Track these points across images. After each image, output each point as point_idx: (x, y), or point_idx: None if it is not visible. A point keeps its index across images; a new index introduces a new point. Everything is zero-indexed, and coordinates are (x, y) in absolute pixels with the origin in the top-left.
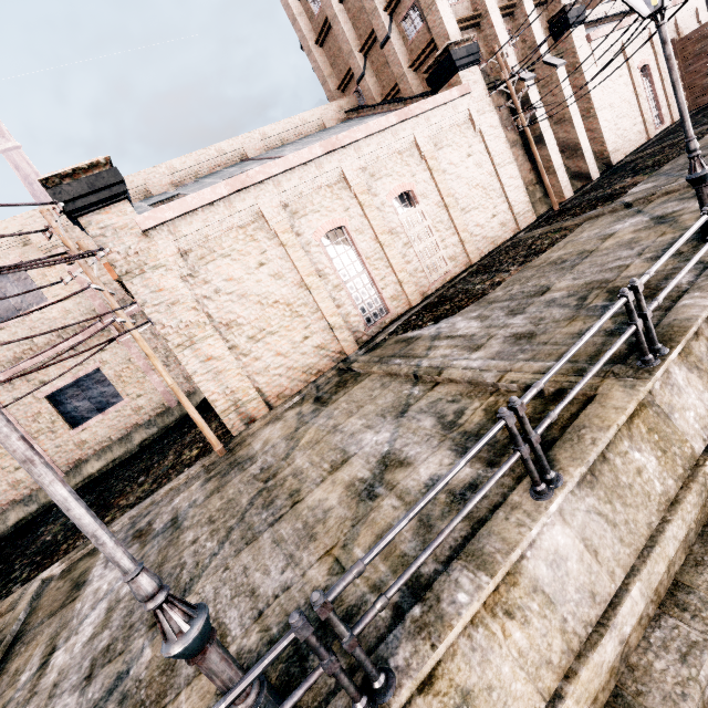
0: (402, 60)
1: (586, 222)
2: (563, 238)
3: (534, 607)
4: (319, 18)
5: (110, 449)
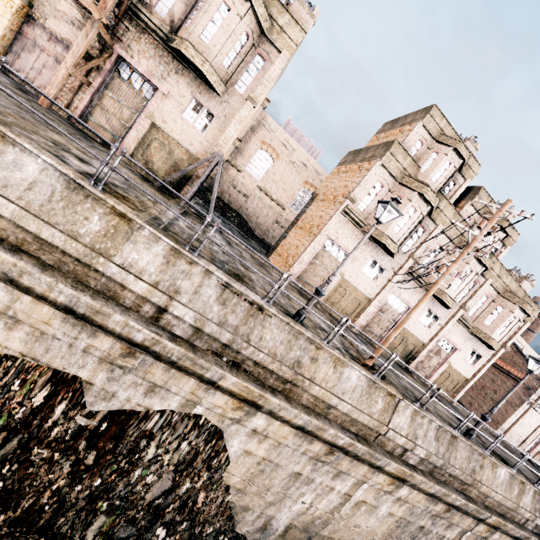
0: None
1: None
2: None
3: None
4: None
5: None
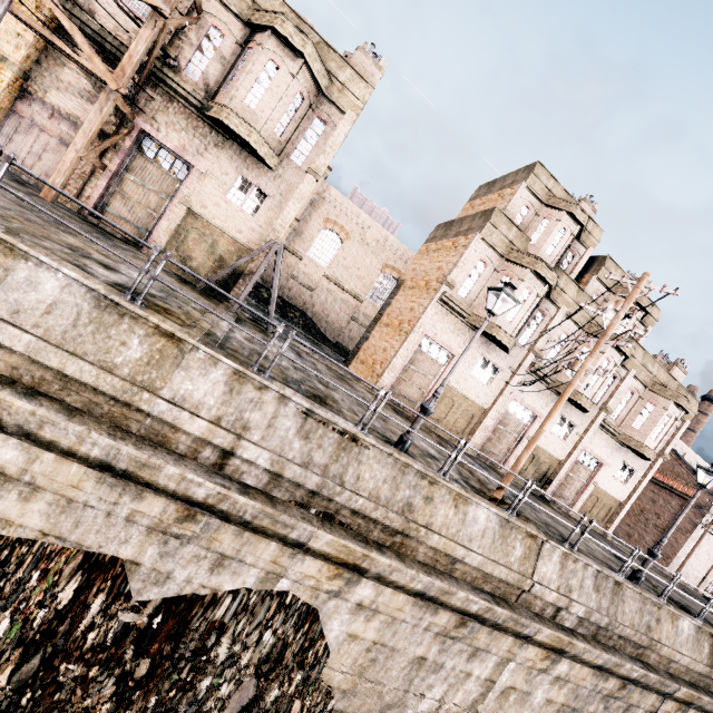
0: None
1: None
2: None
3: None
4: None
5: None
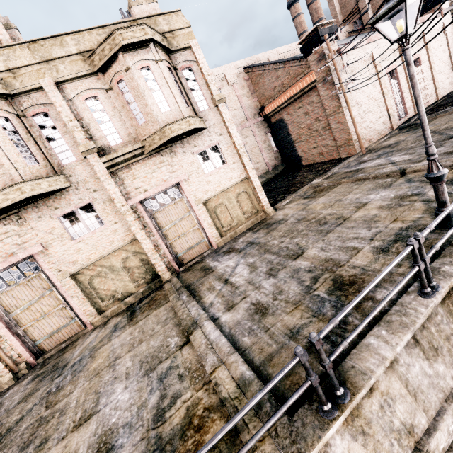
0: None
1: None
2: None
3: None
4: None
5: None
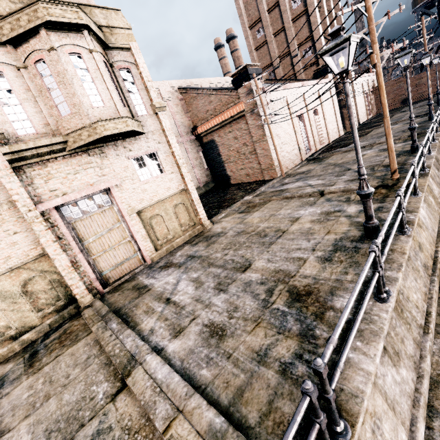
0: (300, 65)
1: (375, 129)
2: (370, 132)
3: None
4: (259, 40)
5: None
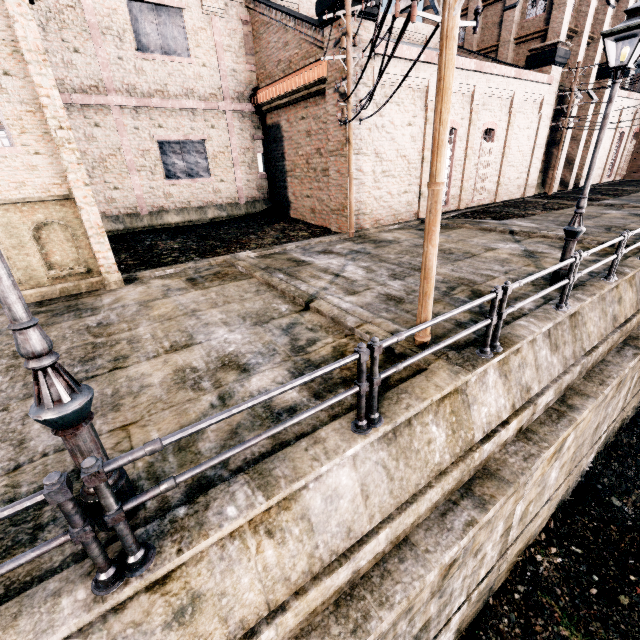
0: (513, 30)
1: None
2: (568, 208)
3: (634, 290)
4: None
5: (187, 211)
